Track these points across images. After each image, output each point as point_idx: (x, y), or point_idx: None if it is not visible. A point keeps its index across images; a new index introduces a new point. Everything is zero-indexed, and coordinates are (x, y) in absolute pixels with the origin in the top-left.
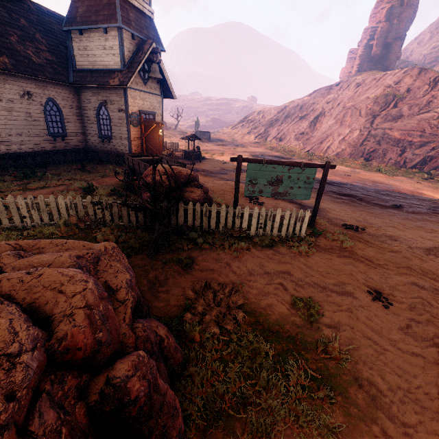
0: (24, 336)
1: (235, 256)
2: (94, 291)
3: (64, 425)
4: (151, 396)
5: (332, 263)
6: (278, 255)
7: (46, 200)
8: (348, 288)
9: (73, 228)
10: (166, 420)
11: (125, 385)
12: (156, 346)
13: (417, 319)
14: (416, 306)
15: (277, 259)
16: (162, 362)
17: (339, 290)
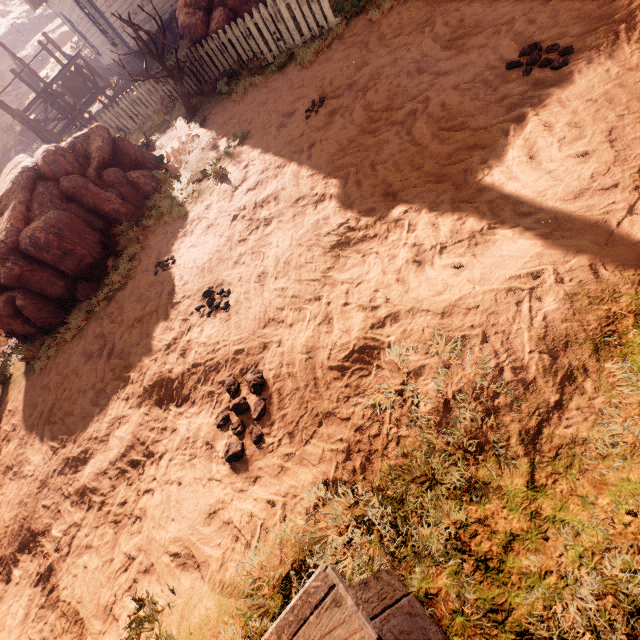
0: (26, 168)
1: (240, 99)
2: (50, 152)
3: (46, 193)
4: (80, 191)
5: (322, 68)
6: (278, 80)
7: (135, 94)
8: (297, 104)
9: (161, 114)
10: (96, 202)
11: (62, 184)
12: (119, 180)
13: (320, 125)
14: (342, 106)
15: (272, 87)
16: (127, 189)
17: (287, 110)
